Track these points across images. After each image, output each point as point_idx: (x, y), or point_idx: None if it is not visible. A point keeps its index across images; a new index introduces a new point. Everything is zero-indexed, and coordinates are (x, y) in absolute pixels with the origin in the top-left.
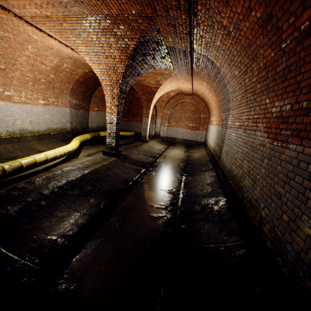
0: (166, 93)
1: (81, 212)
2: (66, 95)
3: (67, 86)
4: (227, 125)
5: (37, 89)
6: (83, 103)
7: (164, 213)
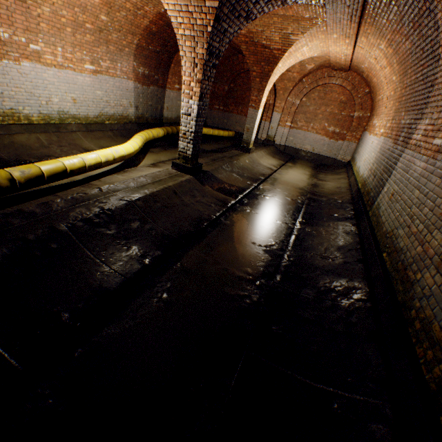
0: (300, 64)
1: (112, 267)
2: (128, 58)
3: (130, 40)
4: (410, 141)
5: (81, 42)
6: (156, 74)
7: (247, 291)
